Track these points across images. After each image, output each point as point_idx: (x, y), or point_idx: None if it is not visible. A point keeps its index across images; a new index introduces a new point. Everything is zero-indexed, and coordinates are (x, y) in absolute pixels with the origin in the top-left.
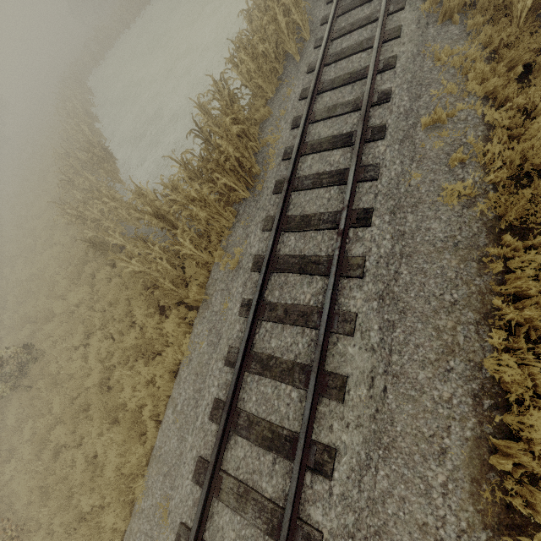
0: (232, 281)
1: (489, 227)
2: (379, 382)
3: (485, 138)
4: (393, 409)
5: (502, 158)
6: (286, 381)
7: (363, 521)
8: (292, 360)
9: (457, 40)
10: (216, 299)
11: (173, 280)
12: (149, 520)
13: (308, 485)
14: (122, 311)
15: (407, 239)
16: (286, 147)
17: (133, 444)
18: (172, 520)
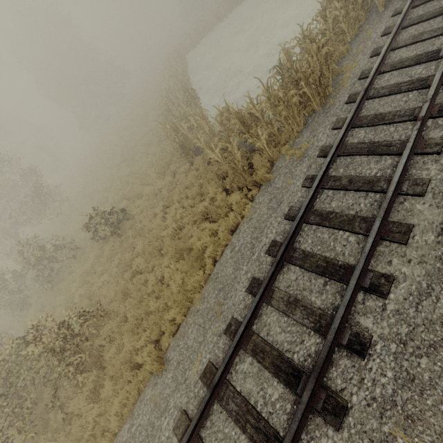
0: (295, 167)
1: None
2: None
3: None
4: None
5: None
6: (346, 228)
7: (417, 333)
8: (353, 214)
9: None
10: (279, 179)
11: (244, 166)
12: (203, 316)
13: (360, 301)
14: (195, 192)
15: None
16: (363, 70)
17: (194, 271)
18: (224, 316)
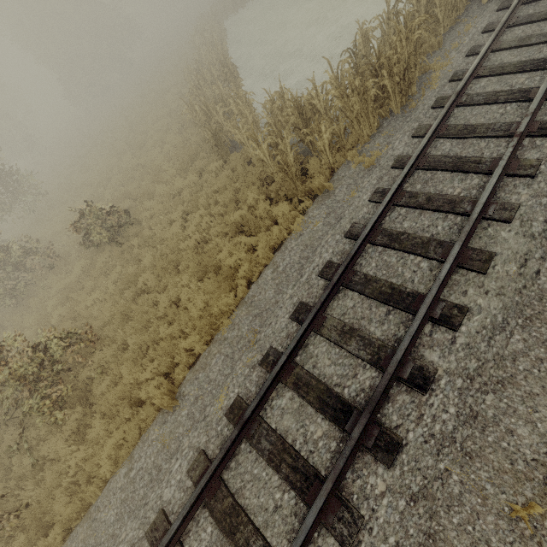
0: (362, 178)
1: None
2: (532, 264)
3: None
4: (544, 289)
5: None
6: (418, 252)
7: (486, 369)
8: (429, 237)
9: None
10: (341, 191)
11: (297, 170)
12: (231, 346)
13: (427, 333)
14: (228, 198)
15: None
16: (456, 70)
17: (222, 293)
18: (260, 345)
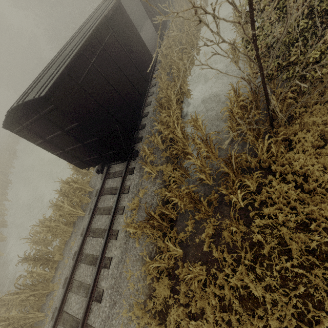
0: None
1: None
2: None
3: None
4: None
5: None
6: None
7: None
8: None
9: (137, 259)
10: None
11: None
12: None
13: None
14: None
15: None
16: (55, 308)
17: None
18: None
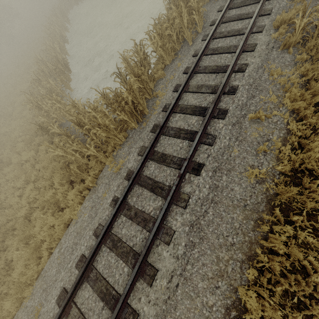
0: (112, 180)
1: (269, 199)
2: (175, 280)
3: (284, 139)
4: (178, 300)
5: (289, 158)
6: (123, 260)
7: None
8: (130, 247)
9: (287, 65)
10: (101, 188)
11: (80, 167)
12: (28, 314)
13: None
14: (49, 174)
15: (218, 191)
16: (166, 103)
17: (32, 262)
18: None
